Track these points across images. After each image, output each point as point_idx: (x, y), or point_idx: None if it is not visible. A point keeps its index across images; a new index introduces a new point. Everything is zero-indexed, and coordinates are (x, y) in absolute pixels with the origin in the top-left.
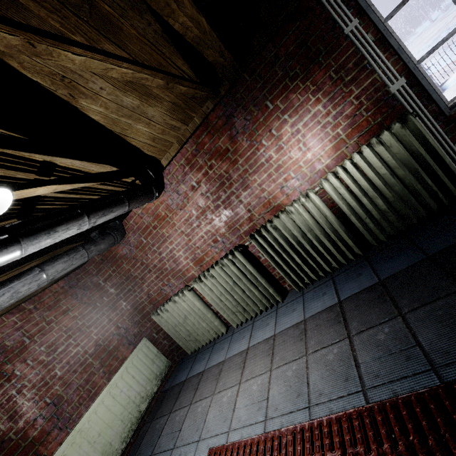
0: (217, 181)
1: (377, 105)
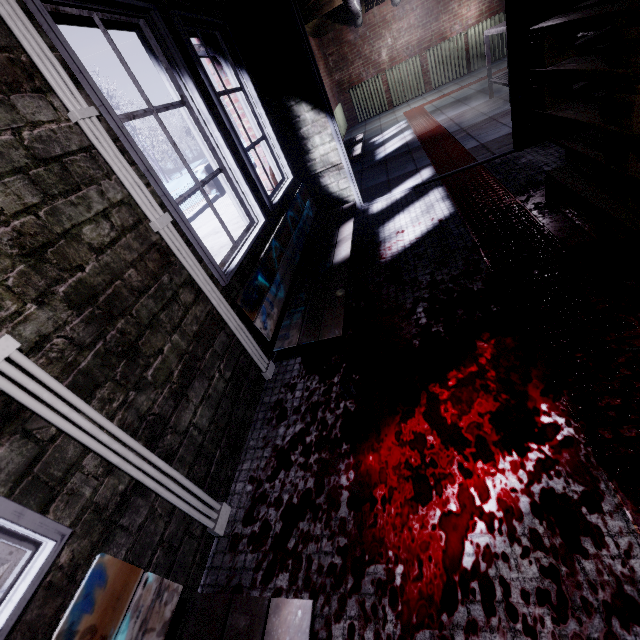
0: (426, 11)
1: (500, 2)
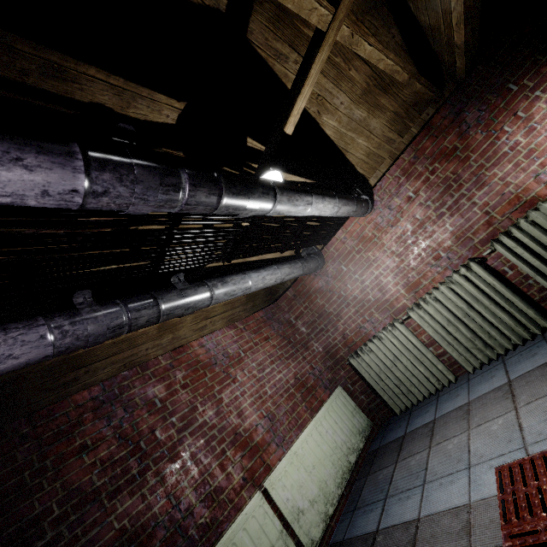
0: (441, 185)
1: None
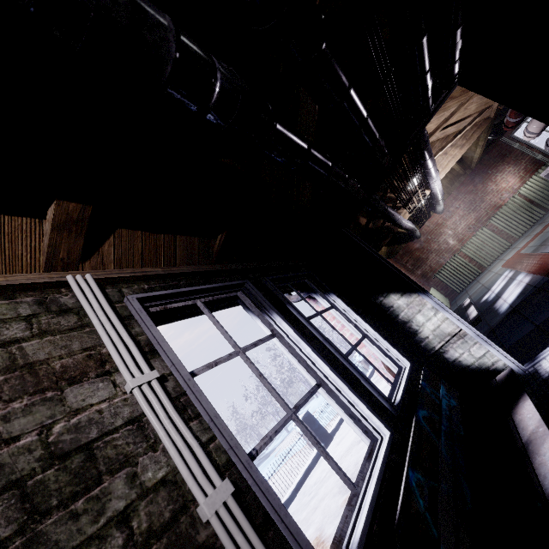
0: (468, 203)
1: (534, 164)
